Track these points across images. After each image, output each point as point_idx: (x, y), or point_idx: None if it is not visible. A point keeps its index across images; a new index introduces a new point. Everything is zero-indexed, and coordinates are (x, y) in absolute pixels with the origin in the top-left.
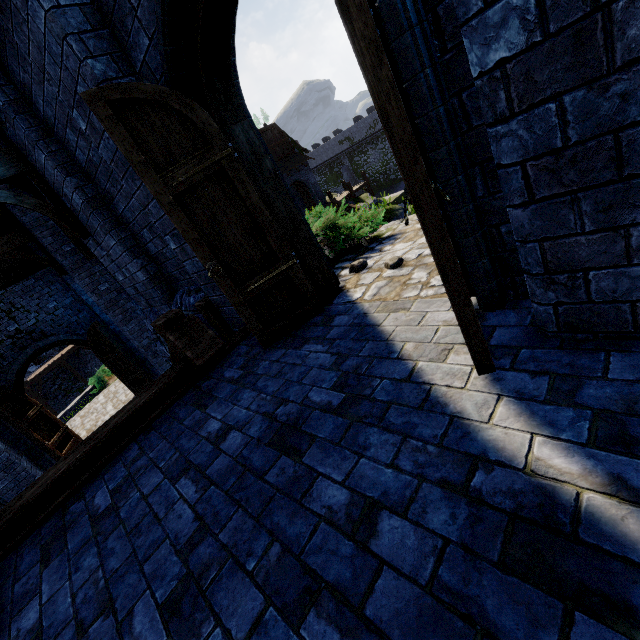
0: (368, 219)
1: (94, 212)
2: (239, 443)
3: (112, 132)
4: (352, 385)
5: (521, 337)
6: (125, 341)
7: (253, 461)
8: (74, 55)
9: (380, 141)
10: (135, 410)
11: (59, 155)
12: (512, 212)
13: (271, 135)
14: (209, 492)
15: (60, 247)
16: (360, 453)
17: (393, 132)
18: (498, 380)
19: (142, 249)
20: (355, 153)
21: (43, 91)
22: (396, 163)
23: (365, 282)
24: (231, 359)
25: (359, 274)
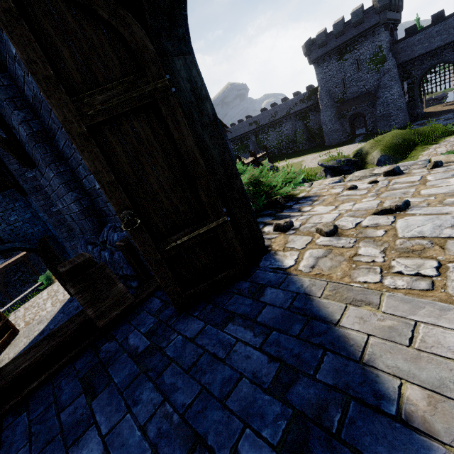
0: (286, 179)
1: (36, 145)
2: None
3: (11, 31)
4: None
5: None
6: (69, 252)
7: None
8: None
9: (278, 126)
10: (11, 378)
11: (10, 89)
12: None
13: None
14: None
15: (23, 173)
16: None
17: None
18: None
19: (79, 183)
20: (259, 132)
21: None
22: (287, 142)
23: (295, 246)
24: (140, 315)
25: (285, 234)
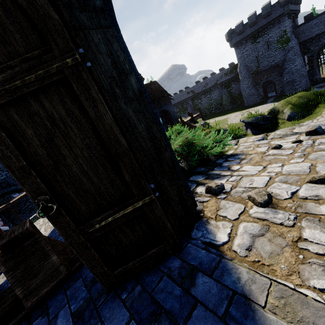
0: (216, 139)
1: None
2: None
3: None
4: None
5: None
6: None
7: None
8: None
9: (208, 93)
10: None
11: None
12: None
13: (153, 86)
14: None
15: None
16: None
17: None
18: None
19: None
20: (195, 98)
21: None
22: (216, 105)
23: (227, 215)
24: (76, 284)
25: (217, 198)
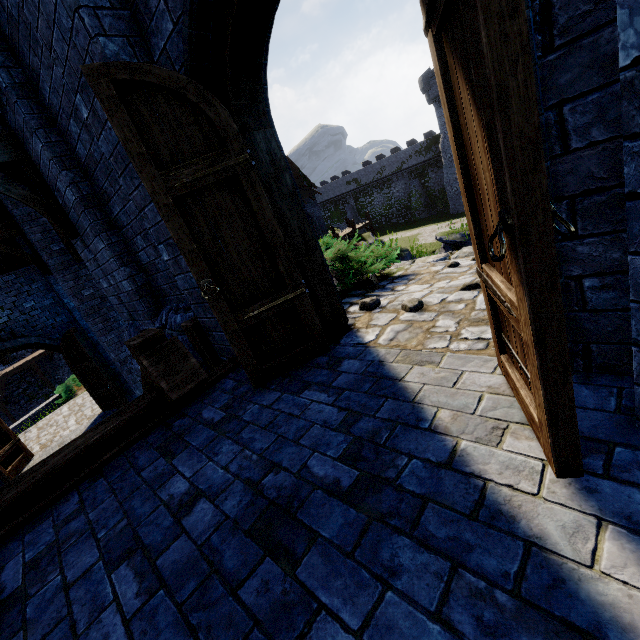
0: (380, 255)
1: (86, 211)
2: (208, 522)
3: (112, 115)
4: (368, 459)
5: (609, 427)
6: (102, 351)
7: (224, 558)
8: (85, 30)
9: (386, 186)
10: (85, 448)
11: (58, 147)
12: (637, 261)
13: None
14: (155, 600)
15: (48, 245)
16: (385, 580)
17: (510, 121)
18: (590, 491)
19: (133, 257)
20: (361, 194)
21: (51, 77)
22: (399, 208)
23: (379, 323)
24: (213, 394)
25: (371, 313)
